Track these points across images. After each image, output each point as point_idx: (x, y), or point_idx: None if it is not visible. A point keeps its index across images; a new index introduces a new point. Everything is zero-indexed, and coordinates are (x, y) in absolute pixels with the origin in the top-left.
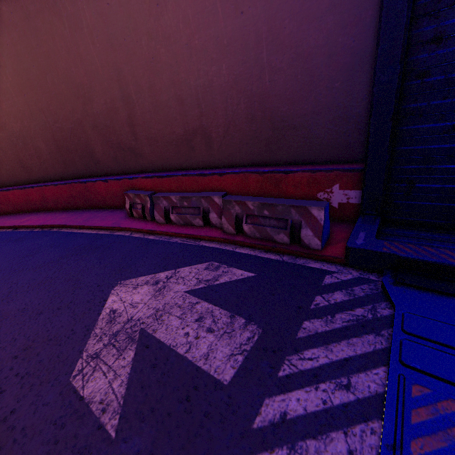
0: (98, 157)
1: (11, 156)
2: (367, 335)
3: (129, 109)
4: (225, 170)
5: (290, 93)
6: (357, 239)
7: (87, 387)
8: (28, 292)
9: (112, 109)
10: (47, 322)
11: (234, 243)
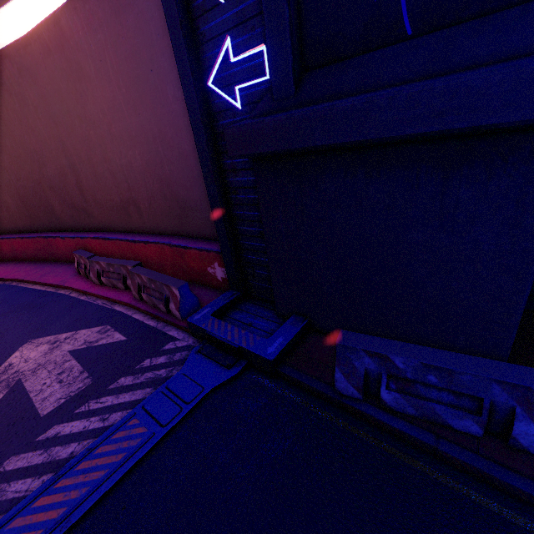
0: (58, 214)
1: None
2: (149, 388)
3: (76, 176)
4: (149, 239)
5: (183, 182)
6: (198, 315)
7: None
8: None
9: (63, 174)
10: None
11: (136, 308)
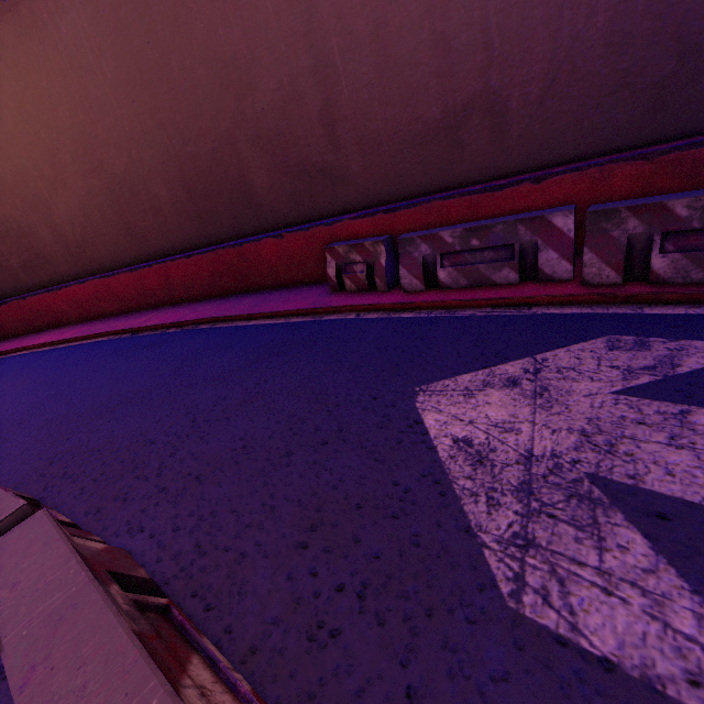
0: (260, 198)
1: (112, 217)
2: None
3: (325, 90)
4: (545, 171)
5: None
6: None
7: (586, 628)
8: (229, 419)
9: (292, 96)
10: (319, 470)
11: (627, 300)
